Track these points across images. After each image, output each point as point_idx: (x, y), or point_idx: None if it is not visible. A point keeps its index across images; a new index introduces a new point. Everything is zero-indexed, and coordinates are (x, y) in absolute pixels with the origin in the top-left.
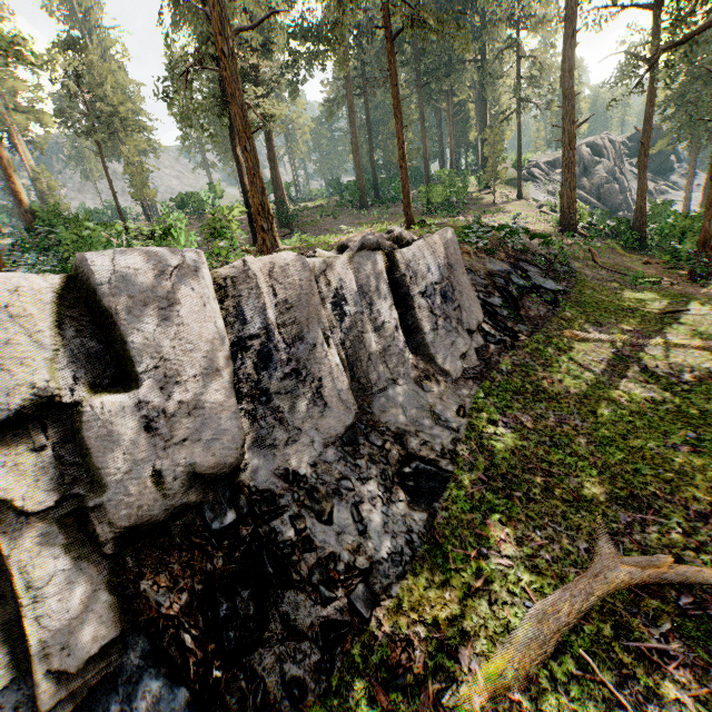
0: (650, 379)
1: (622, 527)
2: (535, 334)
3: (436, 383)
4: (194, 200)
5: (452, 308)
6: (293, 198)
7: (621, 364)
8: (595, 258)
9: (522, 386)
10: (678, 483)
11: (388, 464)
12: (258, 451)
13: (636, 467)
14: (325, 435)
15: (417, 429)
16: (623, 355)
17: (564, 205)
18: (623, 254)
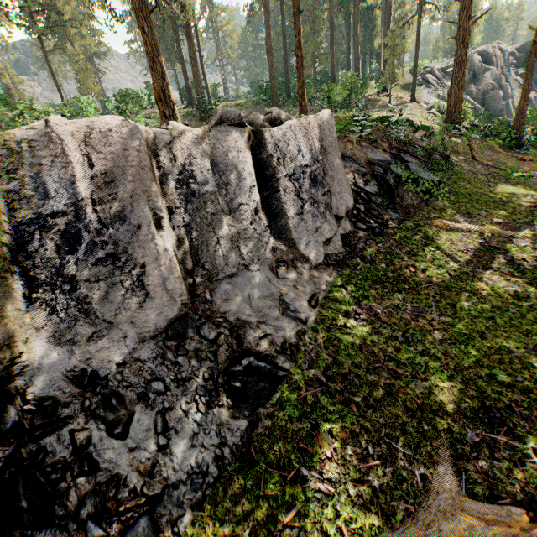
0: (515, 272)
1: (468, 449)
2: (406, 222)
3: (293, 269)
4: (132, 97)
5: (321, 193)
6: (218, 98)
7: (487, 255)
8: (474, 153)
9: (383, 275)
10: (536, 395)
11: (216, 361)
12: (52, 348)
13: (492, 373)
14: (144, 328)
15: (260, 320)
16: (490, 246)
17: (451, 104)
18: (499, 151)
